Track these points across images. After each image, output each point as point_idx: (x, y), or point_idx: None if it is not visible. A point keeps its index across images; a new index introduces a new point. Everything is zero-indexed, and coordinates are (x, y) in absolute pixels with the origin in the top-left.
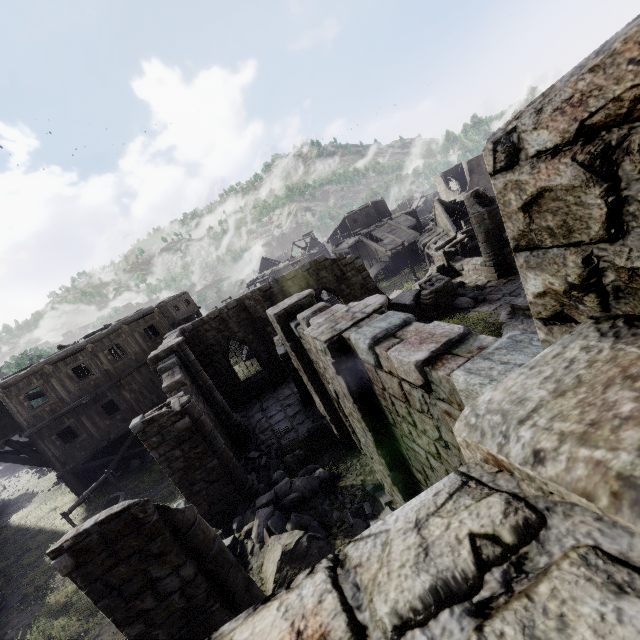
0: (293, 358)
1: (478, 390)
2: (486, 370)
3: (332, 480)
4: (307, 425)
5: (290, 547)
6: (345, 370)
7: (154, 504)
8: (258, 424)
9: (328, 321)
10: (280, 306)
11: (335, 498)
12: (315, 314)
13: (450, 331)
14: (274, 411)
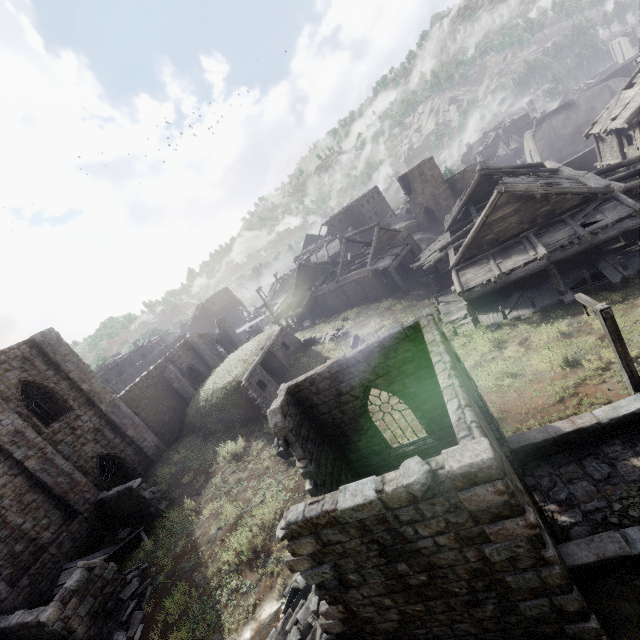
0: None
1: None
2: None
3: None
4: None
5: None
6: None
7: None
8: None
9: None
10: None
11: None
12: None
13: None
14: None
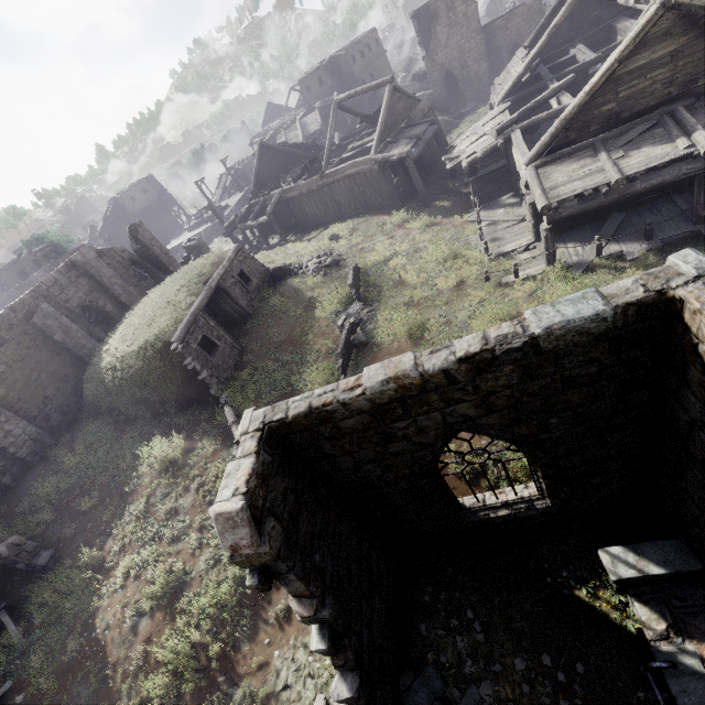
0: None
1: None
2: None
3: None
4: None
5: None
6: None
7: None
8: None
9: None
10: None
11: None
12: None
13: None
14: None
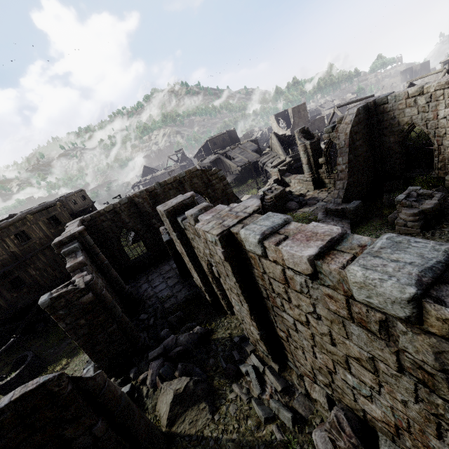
0: (177, 244)
1: (377, 284)
2: (380, 267)
3: (207, 334)
4: (184, 292)
5: (180, 391)
6: (231, 257)
7: (67, 376)
8: (145, 292)
9: (215, 218)
10: (168, 204)
11: (210, 348)
12: (201, 212)
13: (330, 231)
14: (158, 282)
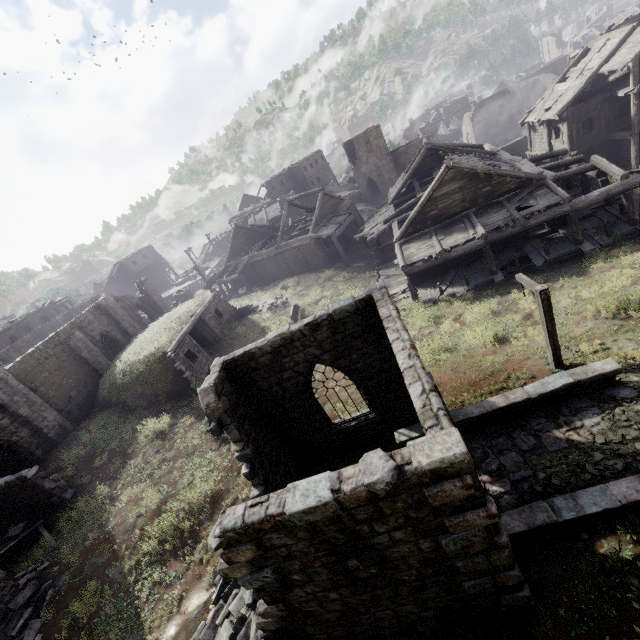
0: None
1: None
2: None
3: None
4: None
5: None
6: None
7: None
8: None
9: None
10: None
11: None
12: None
13: None
14: None
